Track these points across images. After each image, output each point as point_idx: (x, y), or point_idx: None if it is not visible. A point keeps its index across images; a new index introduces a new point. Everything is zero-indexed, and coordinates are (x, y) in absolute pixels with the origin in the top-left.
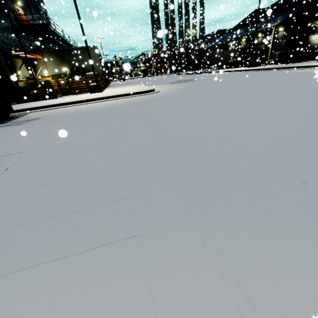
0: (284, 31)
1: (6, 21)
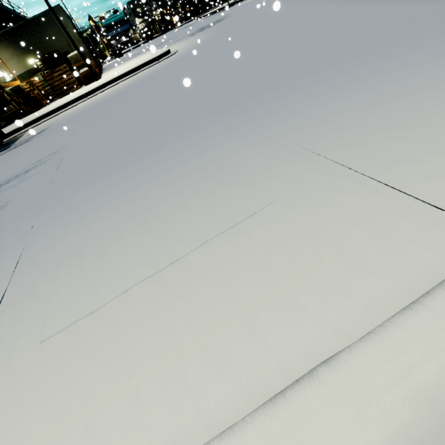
0: None
1: None
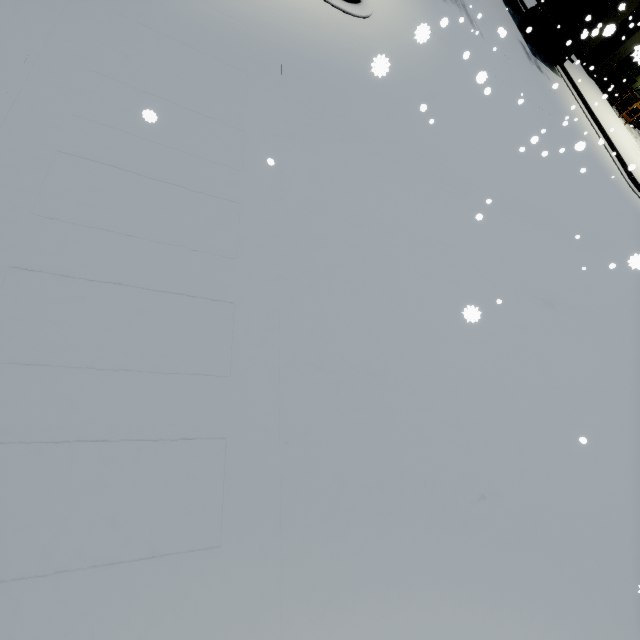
0: None
1: None
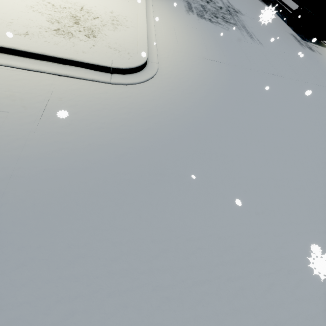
0: None
1: None
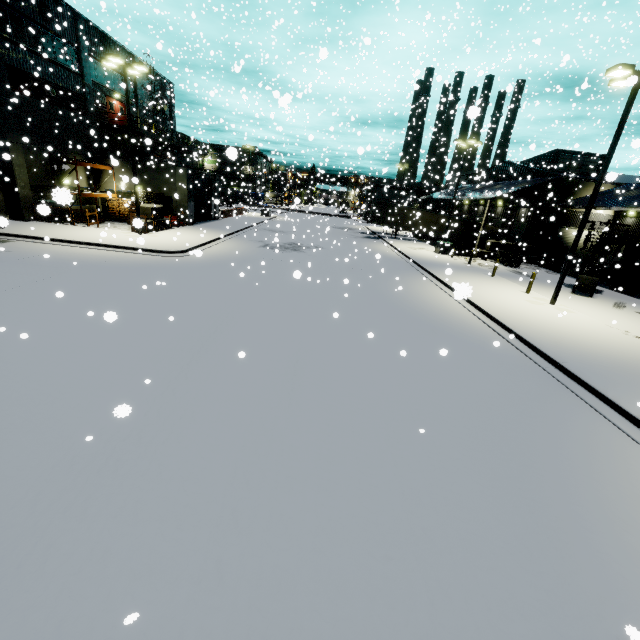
0: (528, 208)
1: (81, 119)
